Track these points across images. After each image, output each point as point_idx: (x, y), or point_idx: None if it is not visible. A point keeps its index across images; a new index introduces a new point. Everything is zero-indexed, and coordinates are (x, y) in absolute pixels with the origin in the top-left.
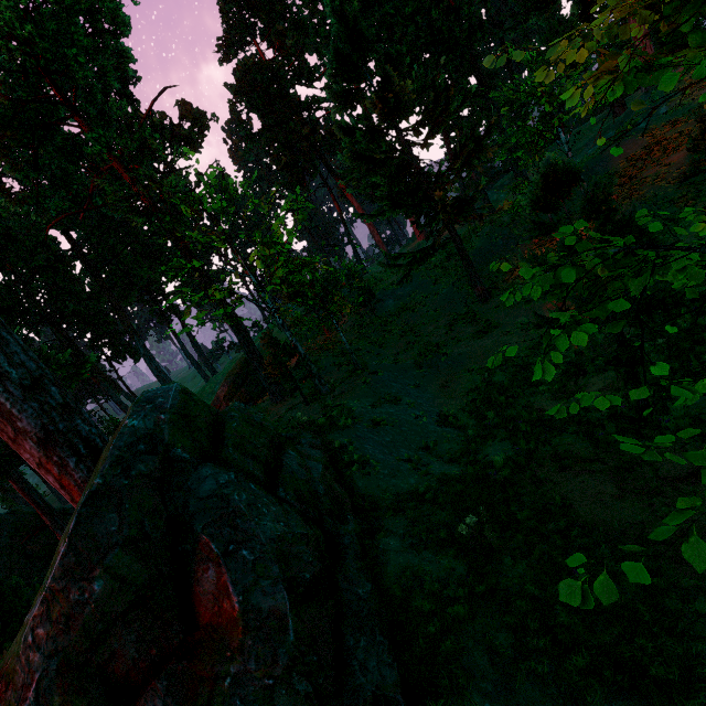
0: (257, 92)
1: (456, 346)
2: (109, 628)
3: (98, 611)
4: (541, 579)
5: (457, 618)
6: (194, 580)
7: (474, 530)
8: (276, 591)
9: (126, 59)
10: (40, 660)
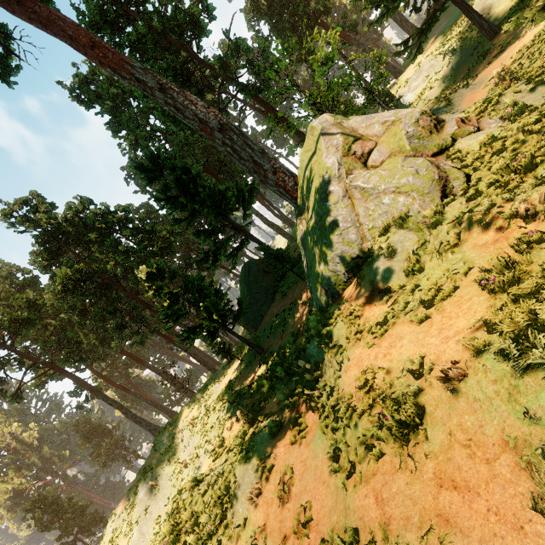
0: (261, 1)
1: (475, 79)
2: (350, 147)
3: (345, 144)
4: (542, 67)
5: (494, 96)
6: (371, 134)
7: (499, 75)
8: (406, 110)
9: (211, 11)
10: (334, 159)
